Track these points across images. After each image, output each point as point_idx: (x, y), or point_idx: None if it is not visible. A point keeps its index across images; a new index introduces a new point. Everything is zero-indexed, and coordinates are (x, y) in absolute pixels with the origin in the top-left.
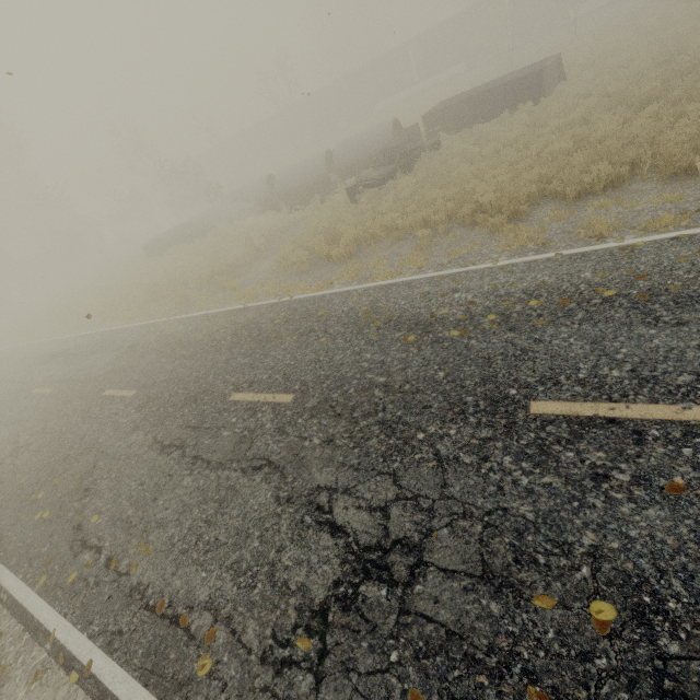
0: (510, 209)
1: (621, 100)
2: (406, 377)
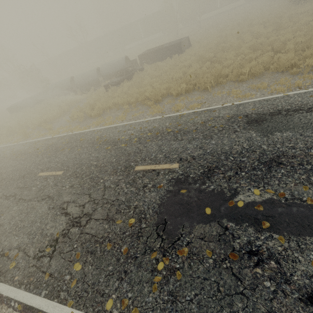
0: (155, 99)
1: (201, 59)
2: (103, 162)
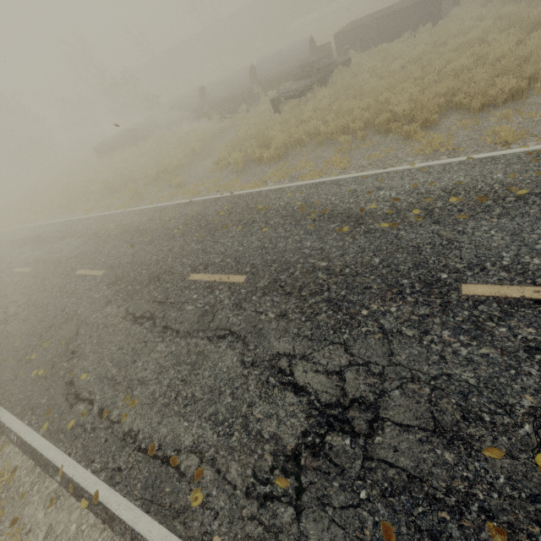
0: (422, 118)
1: (515, 22)
2: (345, 262)
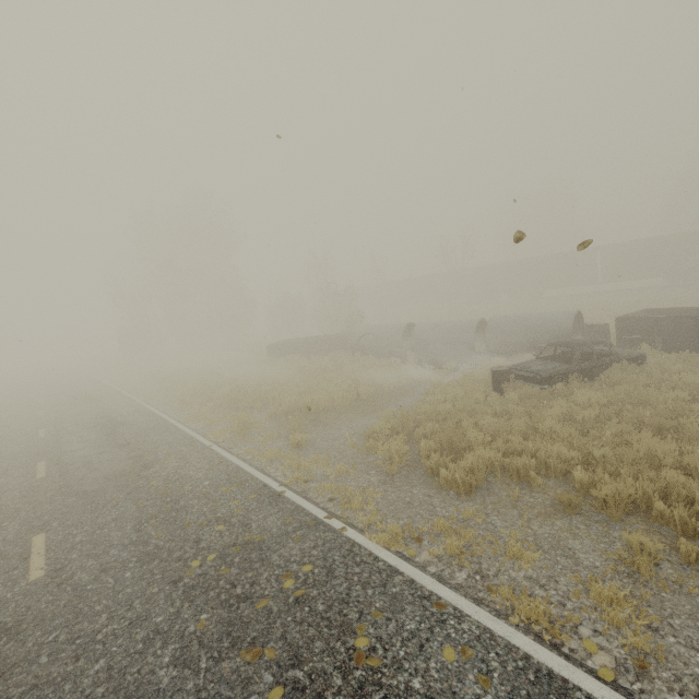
0: None
1: None
2: None
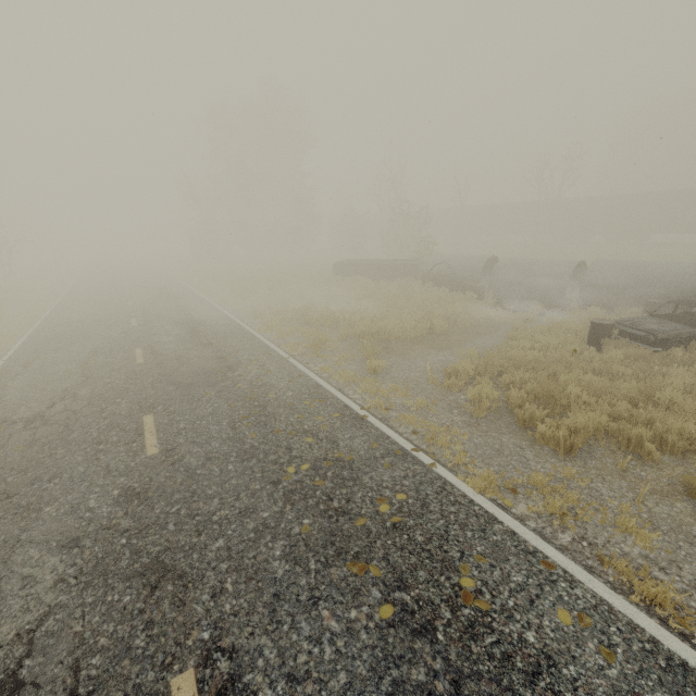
0: None
1: None
2: None
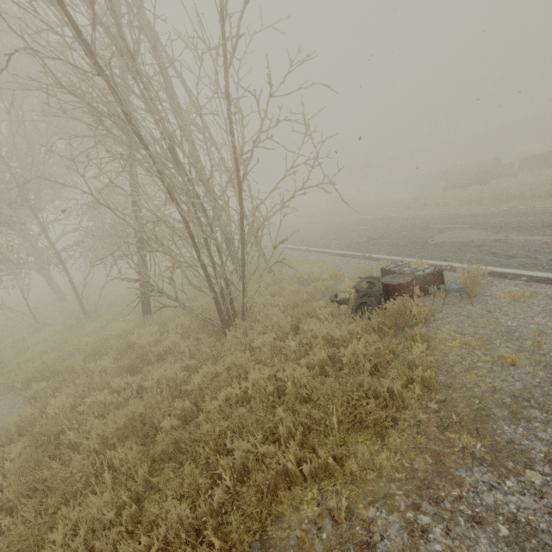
0: (496, 198)
1: None
2: (407, 224)
